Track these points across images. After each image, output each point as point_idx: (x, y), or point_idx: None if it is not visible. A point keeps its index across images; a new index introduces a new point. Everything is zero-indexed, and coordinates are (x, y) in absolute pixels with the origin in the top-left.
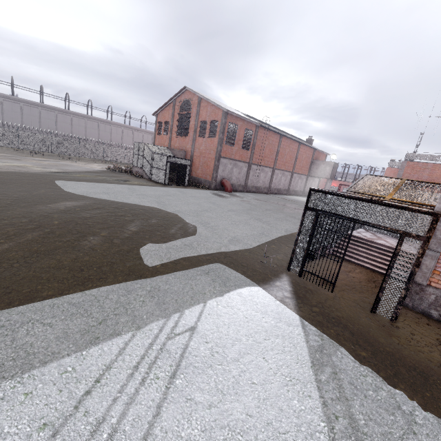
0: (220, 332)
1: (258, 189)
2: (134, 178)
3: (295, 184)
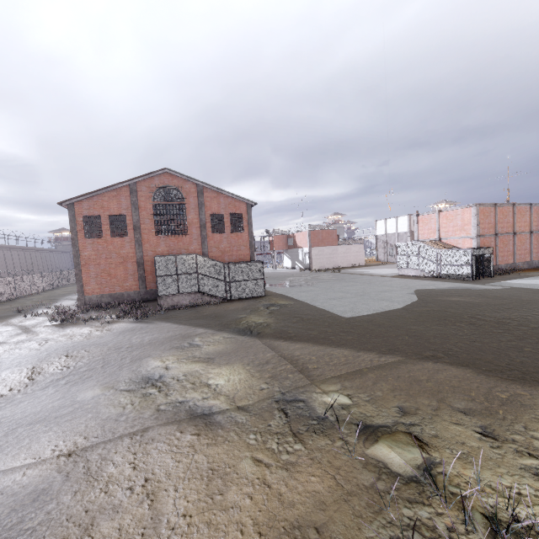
0: (535, 282)
1: None
2: (235, 304)
3: None
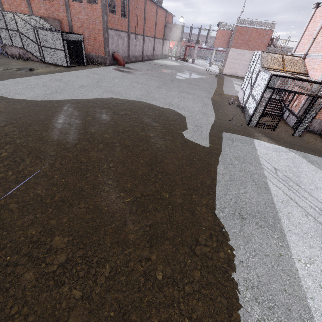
0: (282, 165)
1: (136, 58)
2: (28, 63)
3: (156, 49)
